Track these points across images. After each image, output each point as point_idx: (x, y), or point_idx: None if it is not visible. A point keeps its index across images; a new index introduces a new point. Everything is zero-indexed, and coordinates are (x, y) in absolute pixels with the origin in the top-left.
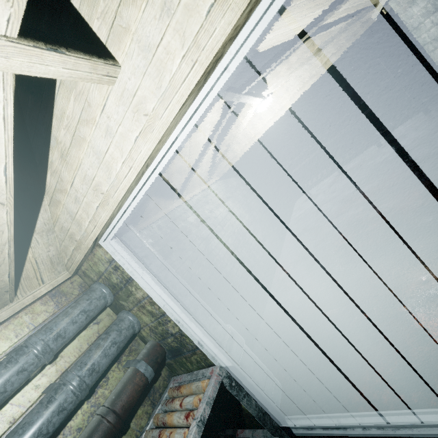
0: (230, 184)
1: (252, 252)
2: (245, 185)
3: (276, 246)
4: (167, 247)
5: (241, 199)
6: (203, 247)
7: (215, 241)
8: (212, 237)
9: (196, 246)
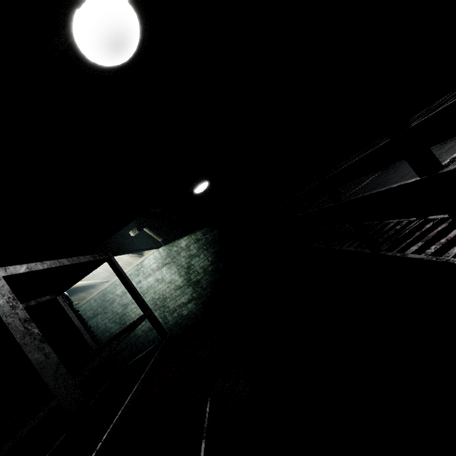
0: (176, 247)
1: (166, 313)
2: (200, 241)
3: (203, 308)
4: (97, 311)
5: (182, 262)
6: (121, 311)
7: (132, 306)
8: (131, 304)
9: (115, 310)
